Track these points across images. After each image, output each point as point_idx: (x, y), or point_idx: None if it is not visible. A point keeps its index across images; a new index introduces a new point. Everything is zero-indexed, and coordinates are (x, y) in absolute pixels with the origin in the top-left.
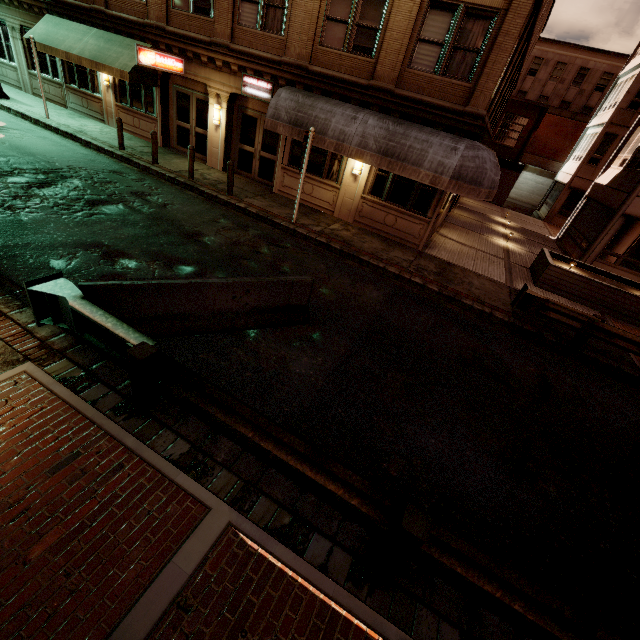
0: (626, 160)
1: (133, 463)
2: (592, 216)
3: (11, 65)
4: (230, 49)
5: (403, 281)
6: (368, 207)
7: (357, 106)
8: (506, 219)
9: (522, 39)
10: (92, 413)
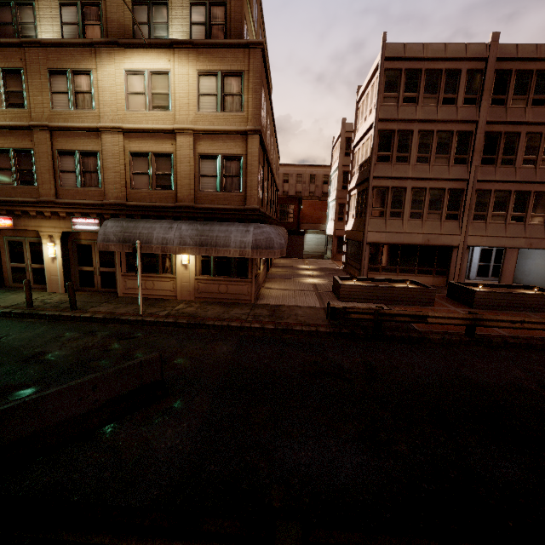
0: (354, 214)
1: None
2: (354, 249)
3: None
4: (56, 203)
5: (246, 330)
6: (203, 284)
7: (171, 220)
8: (308, 265)
9: (264, 166)
10: None
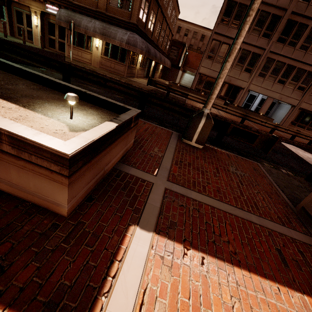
0: None
1: None
2: None
3: None
4: None
5: (113, 80)
6: (104, 61)
7: (93, 18)
8: None
9: (151, 3)
10: None
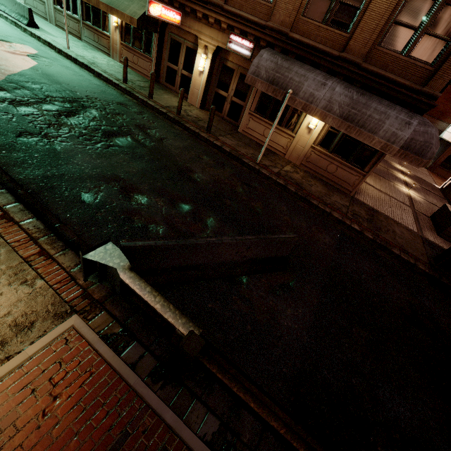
0: None
1: (175, 446)
2: None
3: None
4: (223, 9)
5: (344, 225)
6: (315, 155)
7: (325, 73)
8: (402, 166)
9: None
10: (133, 380)
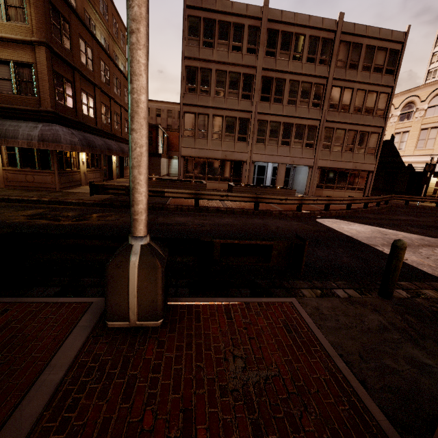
0: None
1: None
2: None
3: None
4: None
5: (25, 202)
6: (11, 174)
7: None
8: None
9: (75, 82)
10: None
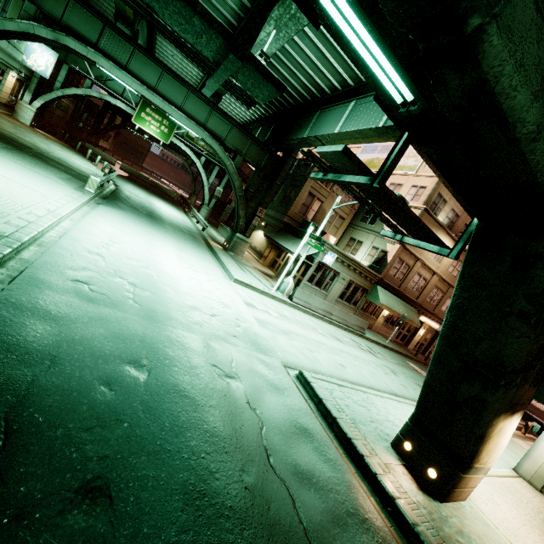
0: None
1: None
2: None
3: (323, 292)
4: (437, 316)
5: None
6: None
7: None
8: None
9: None
10: None
